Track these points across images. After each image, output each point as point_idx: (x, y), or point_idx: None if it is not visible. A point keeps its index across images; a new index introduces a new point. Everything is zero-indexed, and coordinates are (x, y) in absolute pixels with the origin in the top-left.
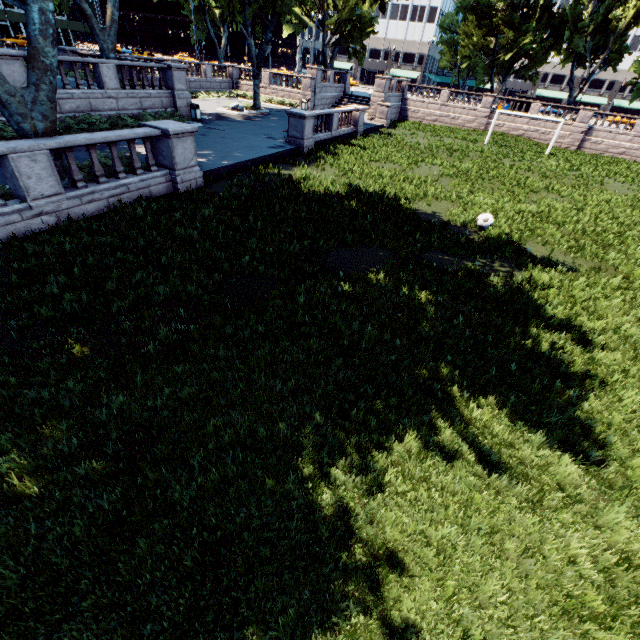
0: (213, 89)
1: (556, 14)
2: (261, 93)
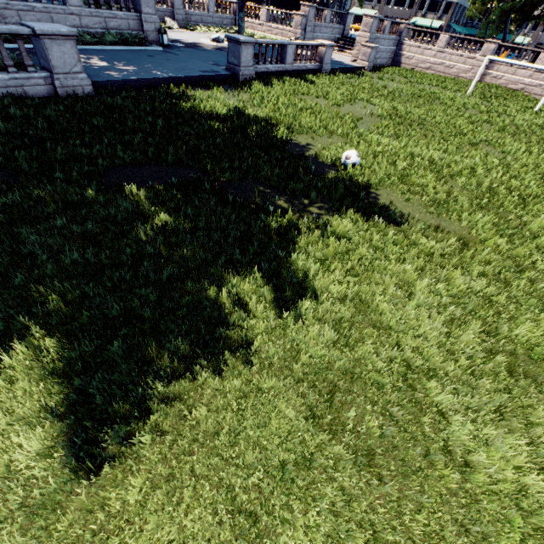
0: (215, 24)
1: None
2: (258, 30)
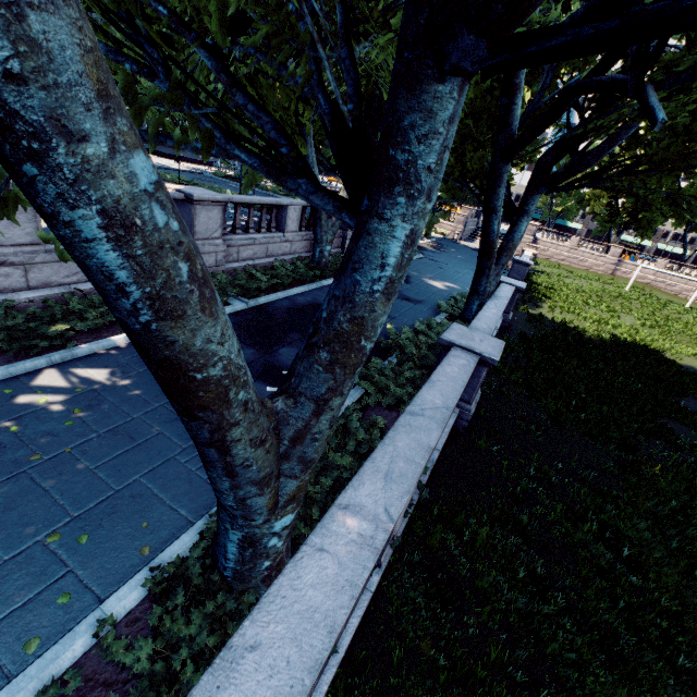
0: None
1: None
2: None
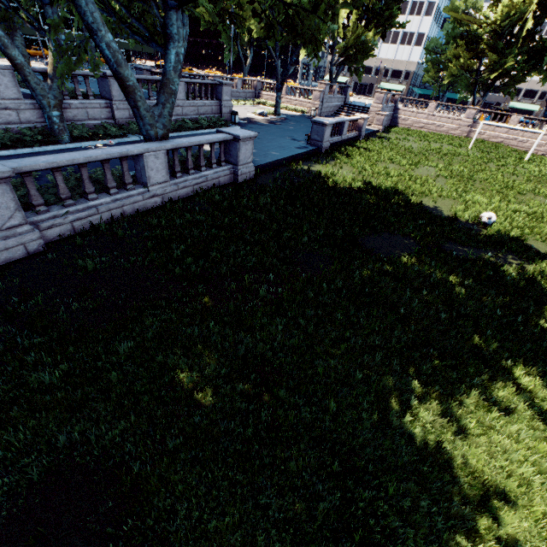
0: (241, 98)
1: (537, 41)
2: None
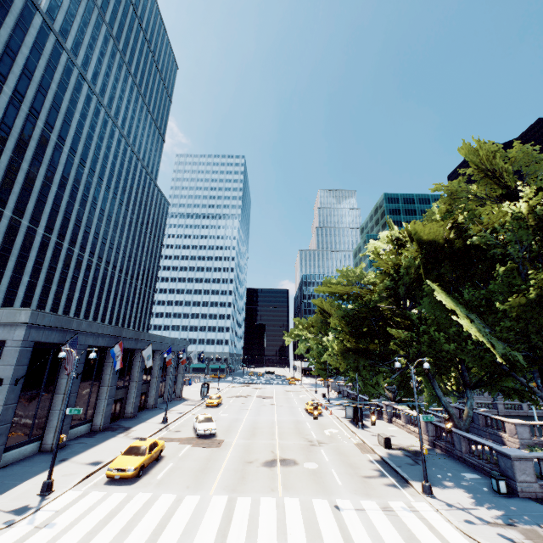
0: None
1: None
2: None
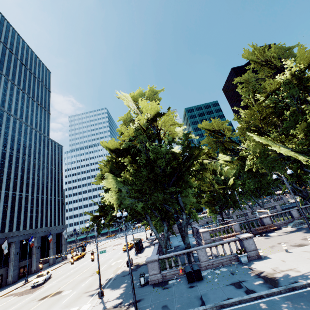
0: None
1: None
2: None
